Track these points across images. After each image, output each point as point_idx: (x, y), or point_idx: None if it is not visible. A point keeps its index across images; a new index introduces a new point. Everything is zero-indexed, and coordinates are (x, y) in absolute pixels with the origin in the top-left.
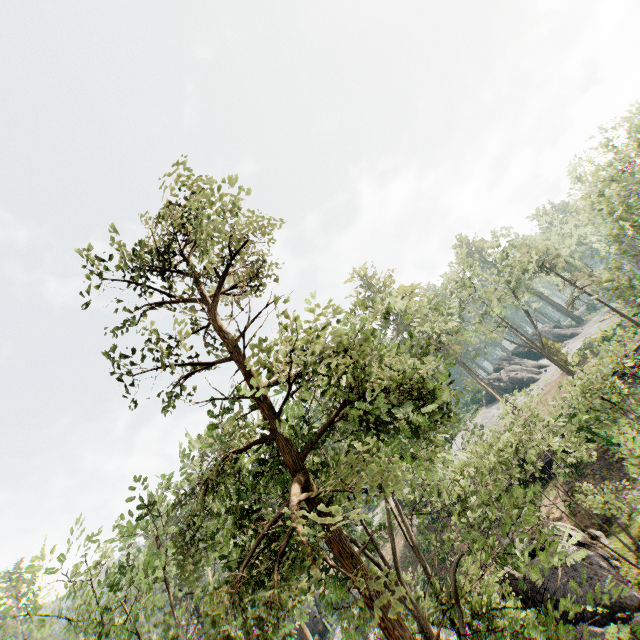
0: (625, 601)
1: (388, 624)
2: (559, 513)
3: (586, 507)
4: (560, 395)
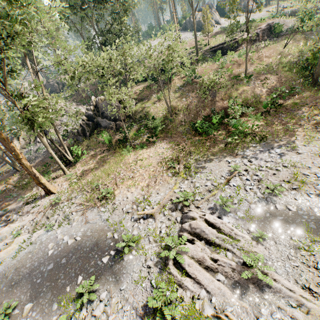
0: (119, 119)
1: None
2: (138, 91)
3: (144, 93)
4: (194, 45)
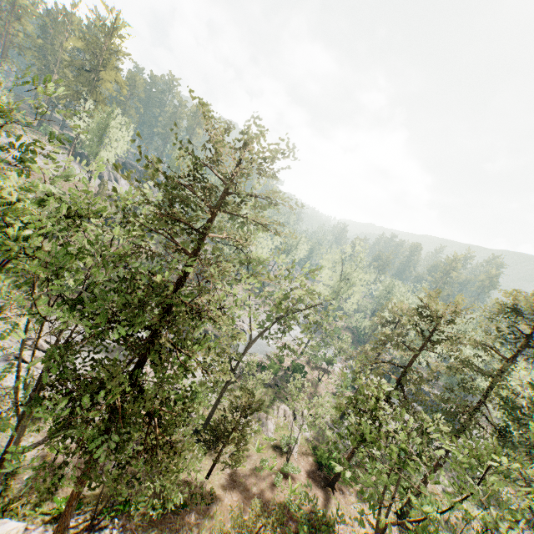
0: None
1: None
2: None
3: None
4: None
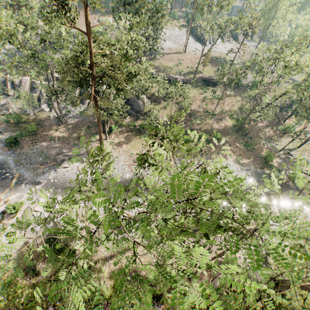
0: (140, 112)
1: (97, 107)
2: (151, 91)
3: (156, 96)
4: (193, 65)
